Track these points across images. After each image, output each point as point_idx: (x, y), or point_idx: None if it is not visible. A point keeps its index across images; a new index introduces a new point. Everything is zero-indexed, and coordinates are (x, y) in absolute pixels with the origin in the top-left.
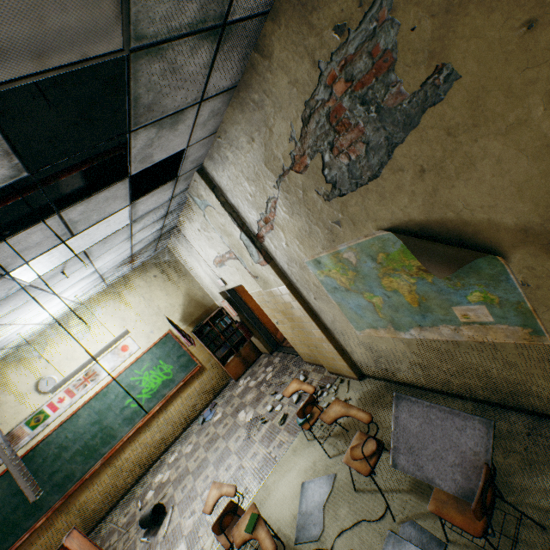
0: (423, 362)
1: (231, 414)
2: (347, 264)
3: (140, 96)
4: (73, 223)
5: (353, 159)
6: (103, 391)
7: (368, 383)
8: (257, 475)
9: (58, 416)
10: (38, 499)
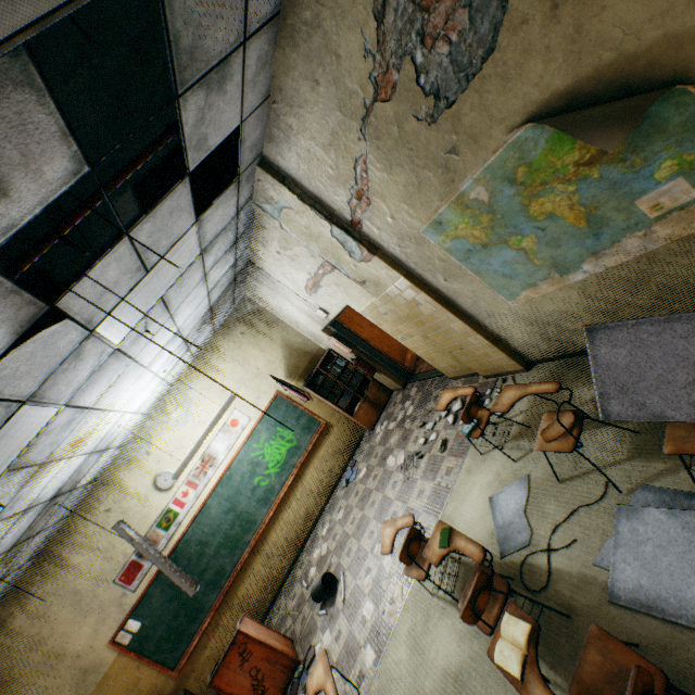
0: (608, 306)
1: (378, 464)
2: (477, 207)
3: (179, 35)
4: (144, 252)
5: (455, 40)
6: (226, 475)
7: (539, 370)
8: (431, 510)
9: (187, 512)
10: (195, 602)
